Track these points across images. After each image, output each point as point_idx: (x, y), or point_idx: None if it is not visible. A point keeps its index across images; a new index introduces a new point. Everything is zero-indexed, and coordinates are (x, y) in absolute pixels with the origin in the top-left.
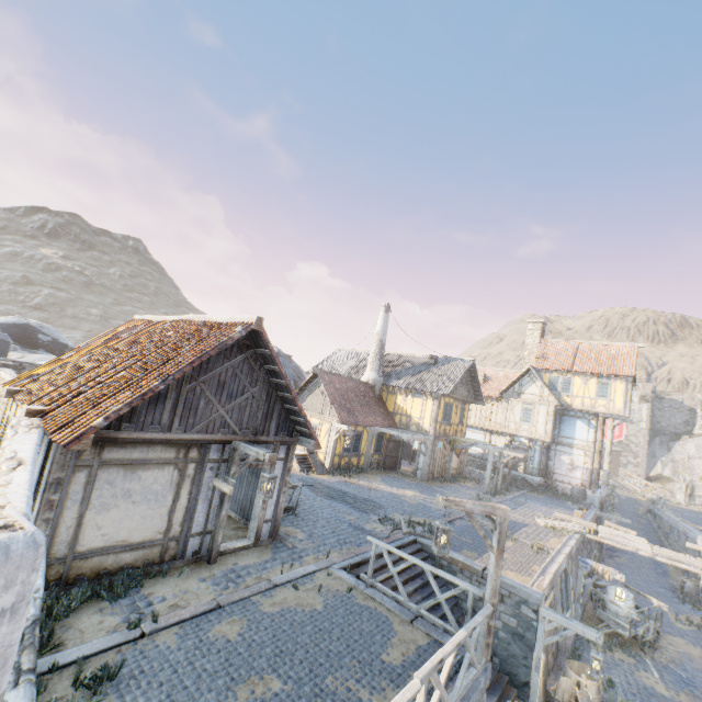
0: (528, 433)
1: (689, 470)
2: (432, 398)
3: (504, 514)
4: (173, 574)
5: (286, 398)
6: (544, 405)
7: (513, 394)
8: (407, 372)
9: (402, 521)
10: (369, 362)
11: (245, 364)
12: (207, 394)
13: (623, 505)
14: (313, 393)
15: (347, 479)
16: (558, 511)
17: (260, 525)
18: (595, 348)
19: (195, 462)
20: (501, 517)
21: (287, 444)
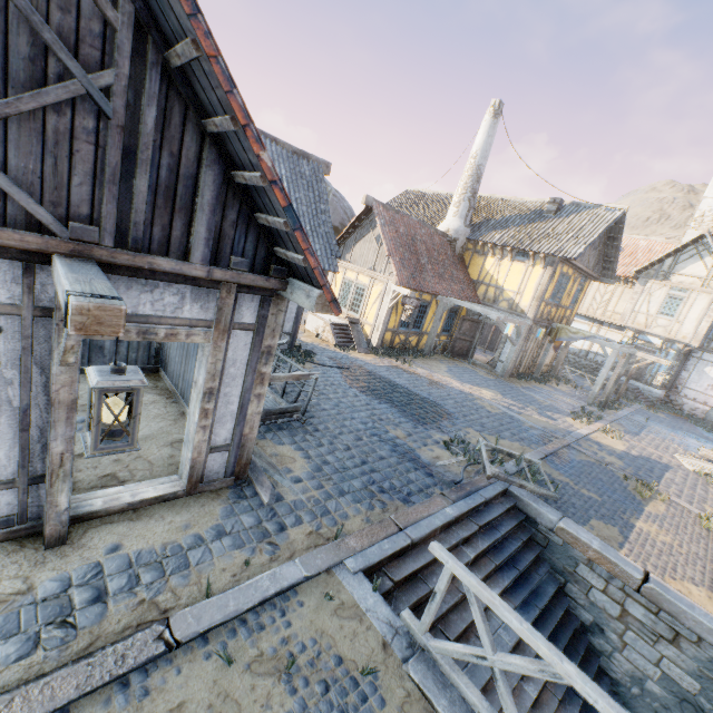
0: (663, 332)
1: None
2: (544, 264)
3: None
4: None
5: (229, 142)
6: (708, 294)
7: (658, 274)
8: (508, 223)
9: (482, 450)
10: (452, 203)
11: None
12: None
13: None
14: (364, 238)
15: (399, 365)
16: (703, 446)
17: (199, 459)
18: None
19: None
20: None
21: (261, 294)
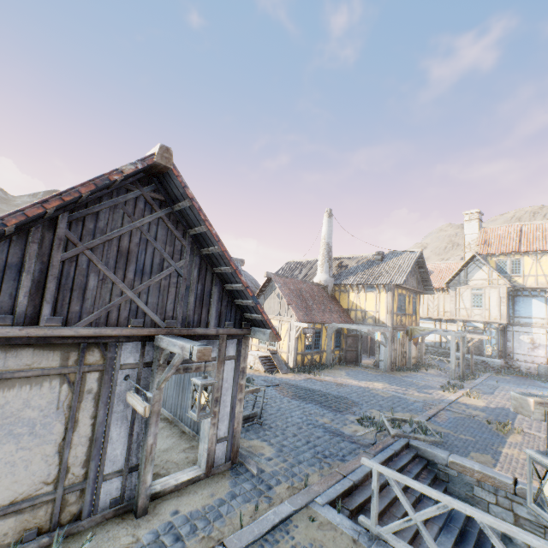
0: (481, 317)
1: None
2: (385, 290)
3: None
4: (72, 546)
5: (226, 275)
6: (495, 288)
7: (460, 282)
8: (356, 270)
9: (384, 420)
10: (318, 265)
11: (159, 228)
12: (100, 267)
13: None
14: (269, 296)
15: (312, 377)
16: (541, 392)
17: (211, 447)
18: (540, 227)
19: (97, 370)
20: None
21: (237, 338)
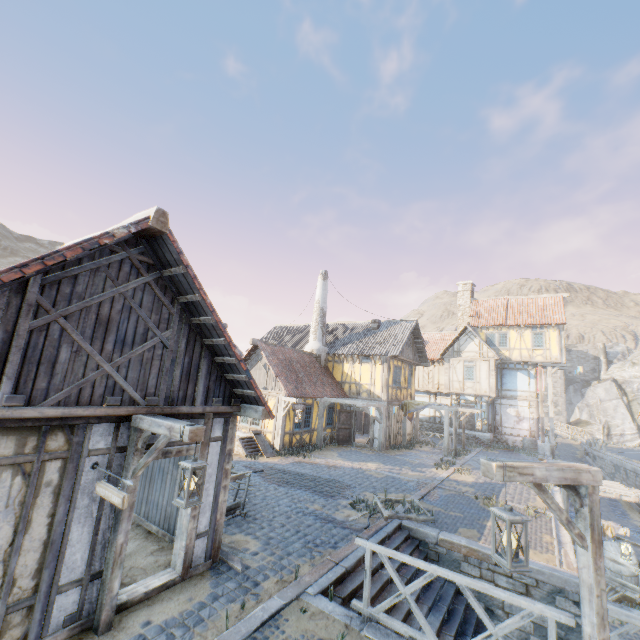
0: (472, 390)
1: (603, 412)
2: (381, 362)
3: (592, 480)
4: None
5: (217, 347)
6: (485, 361)
7: (453, 353)
8: (351, 339)
9: (377, 502)
10: (311, 332)
11: (145, 293)
12: (75, 337)
13: (562, 451)
14: (254, 367)
15: (301, 459)
16: None
17: (190, 544)
18: (523, 302)
19: (60, 458)
20: (590, 484)
21: (225, 417)
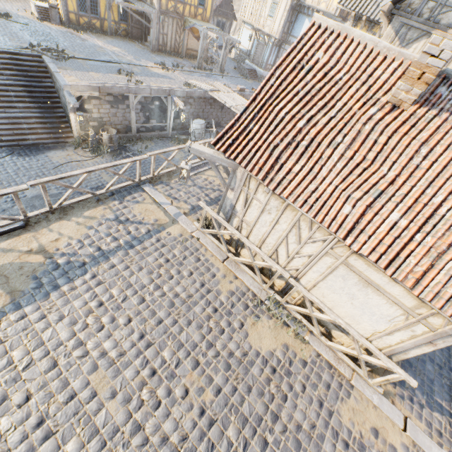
0: (268, 30)
1: None
2: None
3: None
4: None
5: None
6: None
7: None
8: None
9: (45, 47)
10: None
11: None
12: None
13: None
14: None
15: (74, 32)
16: (225, 84)
17: None
18: None
19: None
20: None
21: None
